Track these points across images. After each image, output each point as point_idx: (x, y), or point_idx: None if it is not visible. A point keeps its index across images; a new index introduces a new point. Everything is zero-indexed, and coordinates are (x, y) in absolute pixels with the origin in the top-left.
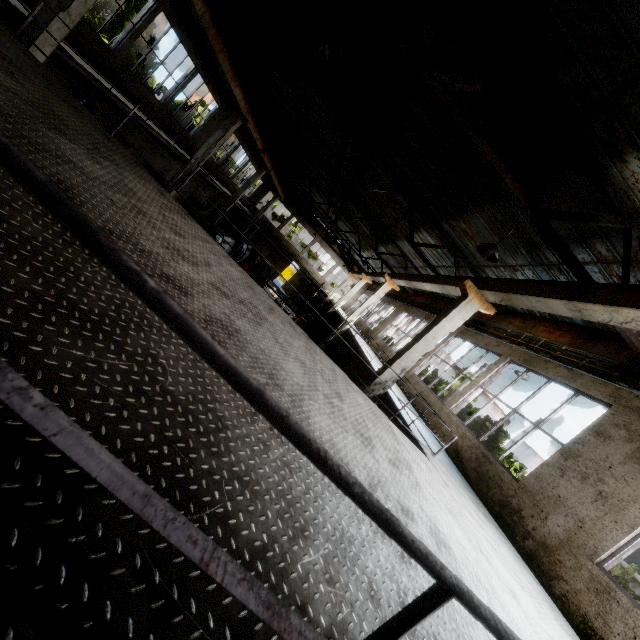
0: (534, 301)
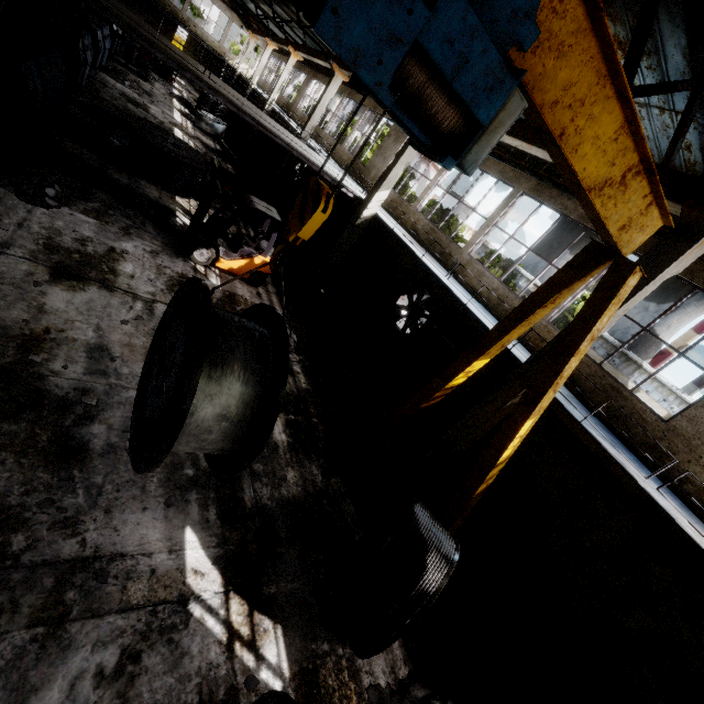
0: None
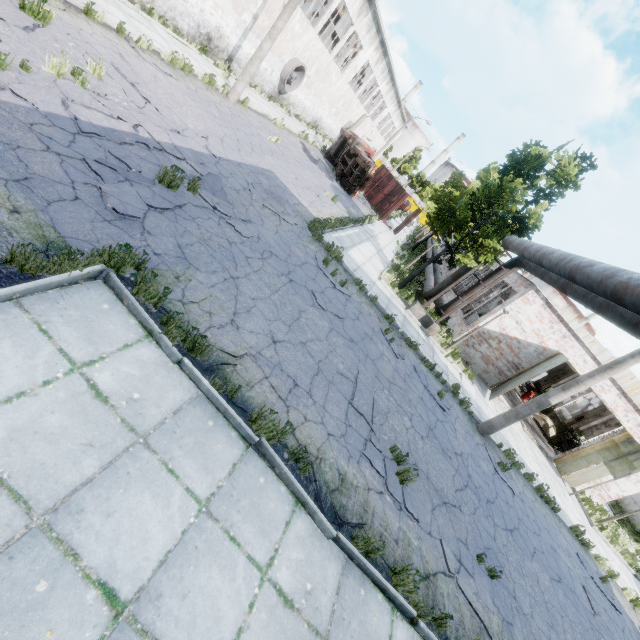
0: None
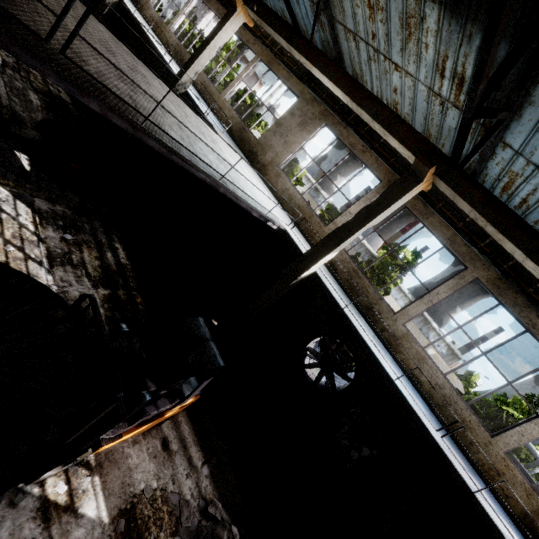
0: (273, 33)
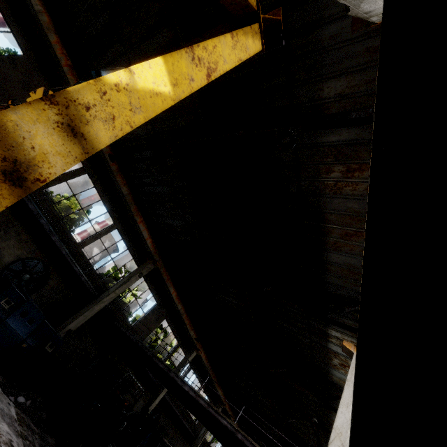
0: None
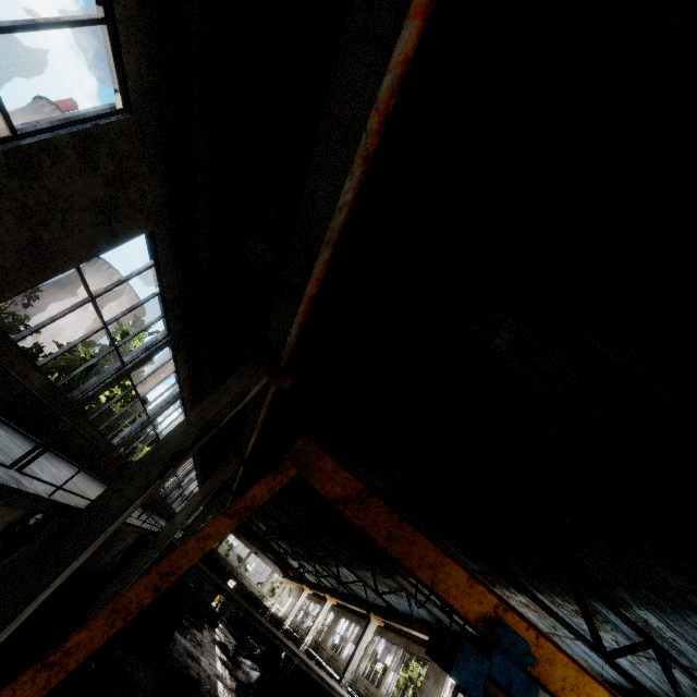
0: (390, 622)
